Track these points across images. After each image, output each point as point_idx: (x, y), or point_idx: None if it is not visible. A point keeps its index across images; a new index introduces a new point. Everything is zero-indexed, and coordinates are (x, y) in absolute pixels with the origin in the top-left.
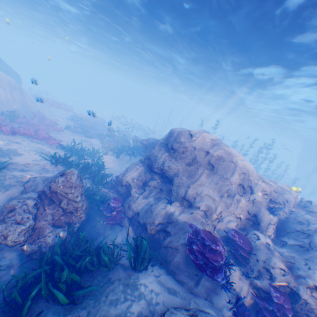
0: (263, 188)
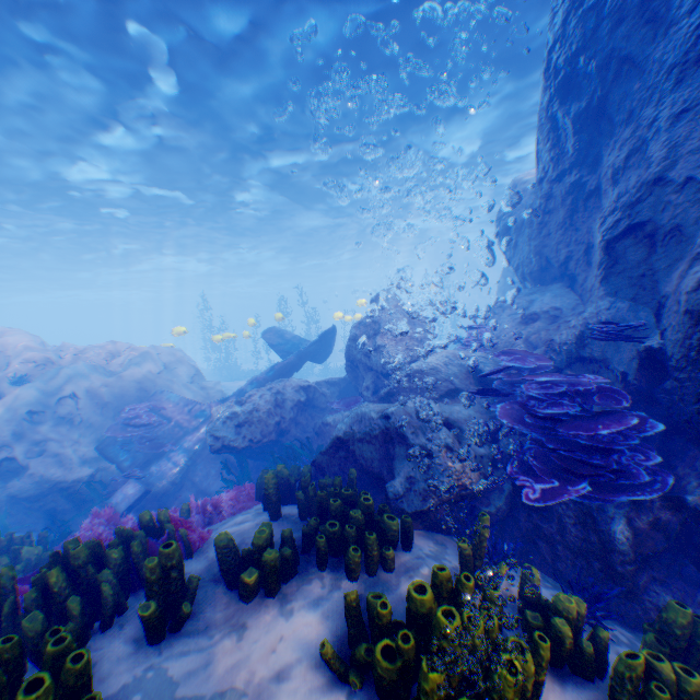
0: (32, 358)
